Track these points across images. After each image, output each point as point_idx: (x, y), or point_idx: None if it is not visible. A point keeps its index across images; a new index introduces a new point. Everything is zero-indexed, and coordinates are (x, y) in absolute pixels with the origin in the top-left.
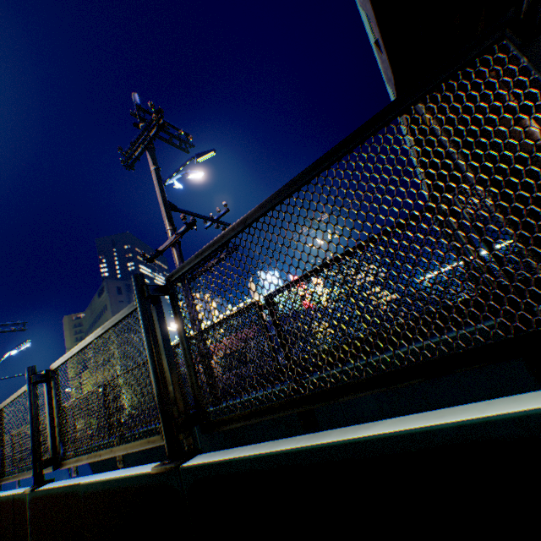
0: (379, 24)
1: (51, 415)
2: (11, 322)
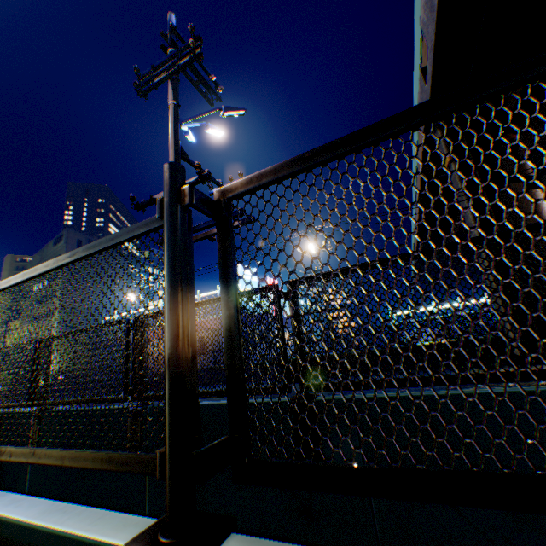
0: (435, 50)
1: None
2: None
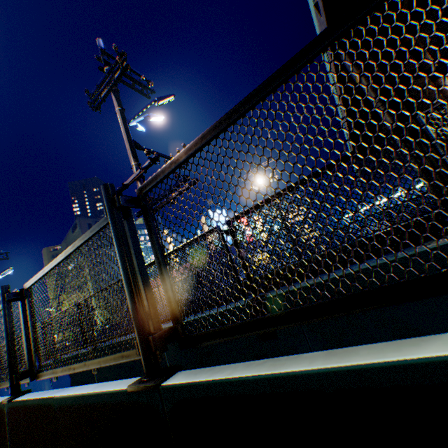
0: None
1: (26, 331)
2: None
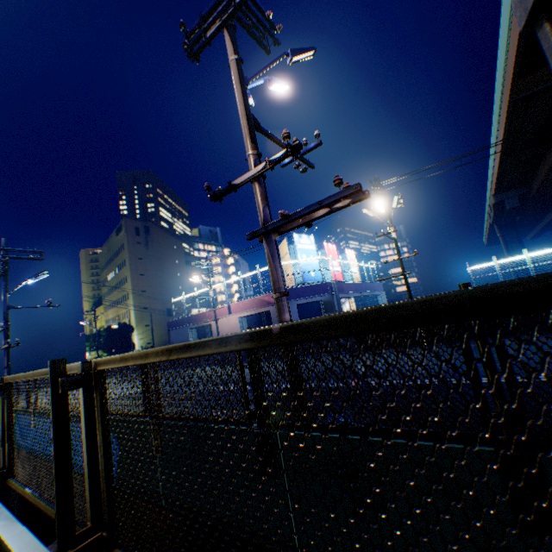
0: None
1: (89, 445)
2: (28, 249)
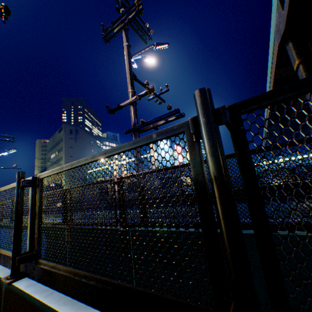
0: None
1: (32, 215)
2: (6, 135)
